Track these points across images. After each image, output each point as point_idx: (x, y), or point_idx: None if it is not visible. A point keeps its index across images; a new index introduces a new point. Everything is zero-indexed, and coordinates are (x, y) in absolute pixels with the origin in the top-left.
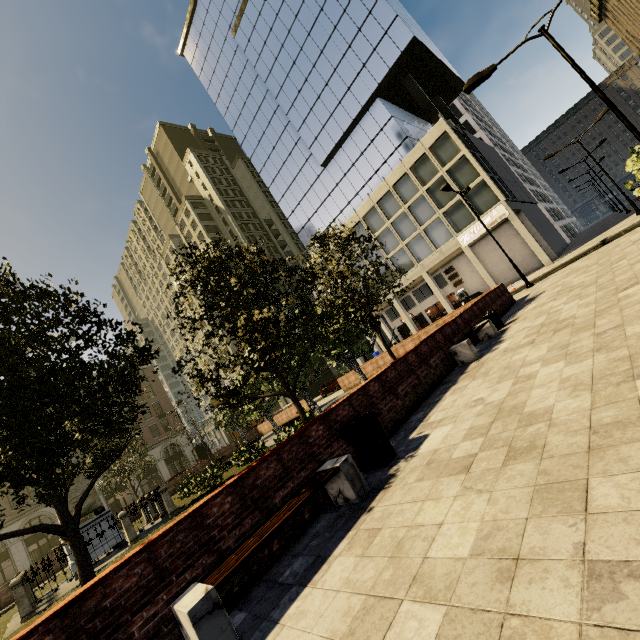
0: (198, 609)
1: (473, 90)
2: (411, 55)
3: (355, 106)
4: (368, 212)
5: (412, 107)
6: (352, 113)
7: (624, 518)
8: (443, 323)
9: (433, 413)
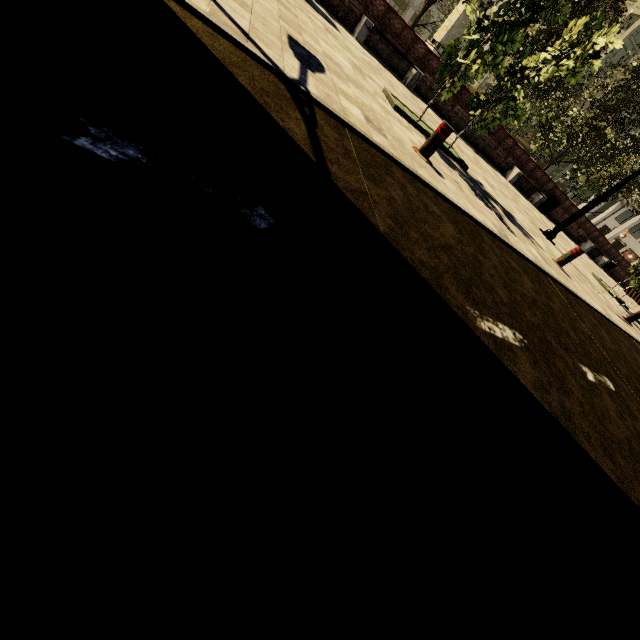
0: (520, 173)
1: None
2: None
3: None
4: None
5: None
6: None
7: (562, 240)
8: None
9: None
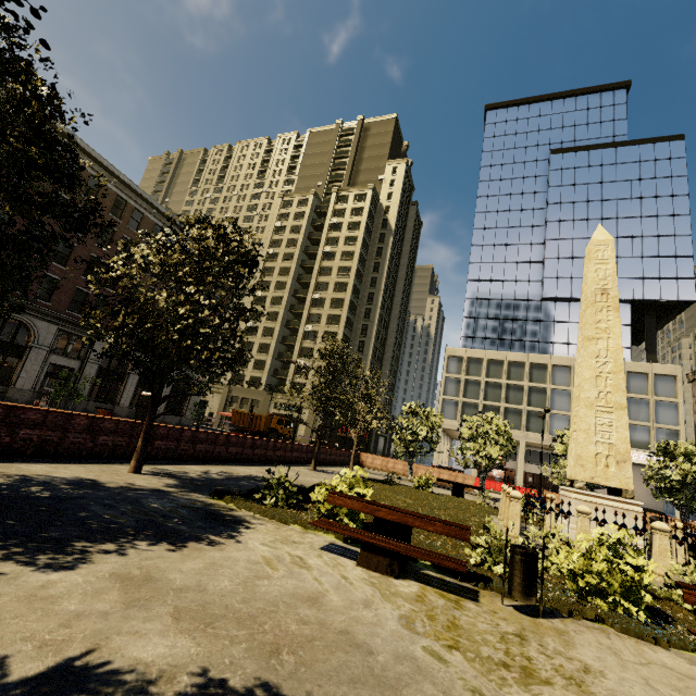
0: None
1: None
2: (675, 306)
3: None
4: (560, 365)
5: None
6: None
7: None
8: None
9: None
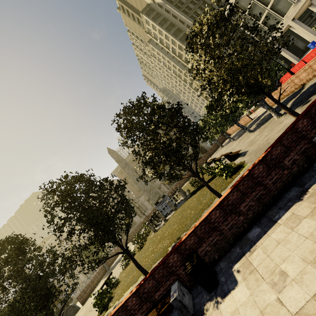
0: None
1: None
2: None
3: None
4: None
5: None
6: None
7: None
8: None
9: (259, 245)
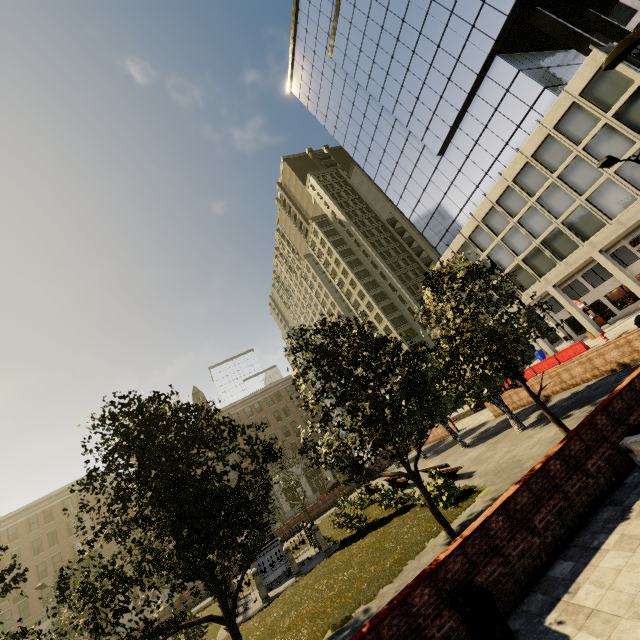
0: None
1: (621, 60)
2: None
3: (468, 77)
4: (502, 193)
5: (549, 43)
6: (465, 86)
7: None
8: (626, 343)
9: (584, 581)
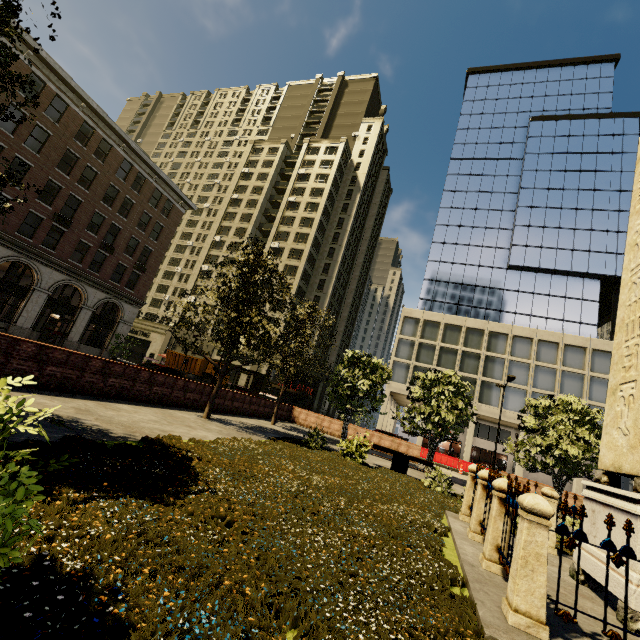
0: None
1: None
2: None
3: (583, 265)
4: (522, 336)
5: None
6: (575, 266)
7: None
8: None
9: None
